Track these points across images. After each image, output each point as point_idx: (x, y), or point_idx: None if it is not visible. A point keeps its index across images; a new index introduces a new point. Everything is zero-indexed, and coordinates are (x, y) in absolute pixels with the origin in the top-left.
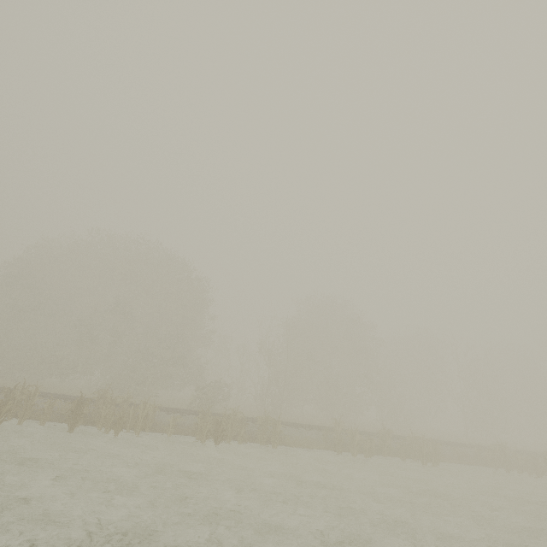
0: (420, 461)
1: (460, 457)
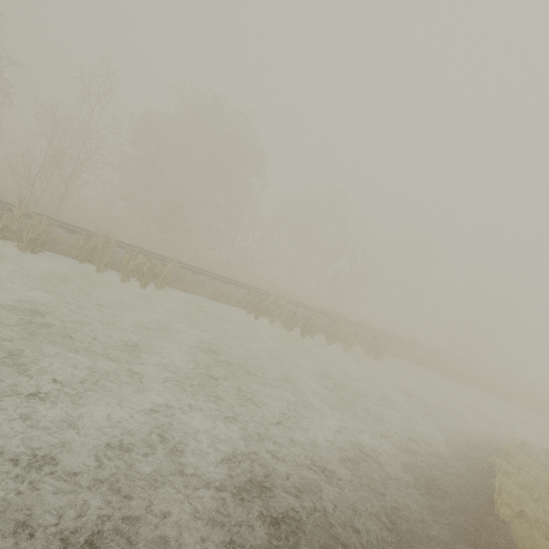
0: (120, 278)
1: (220, 295)
